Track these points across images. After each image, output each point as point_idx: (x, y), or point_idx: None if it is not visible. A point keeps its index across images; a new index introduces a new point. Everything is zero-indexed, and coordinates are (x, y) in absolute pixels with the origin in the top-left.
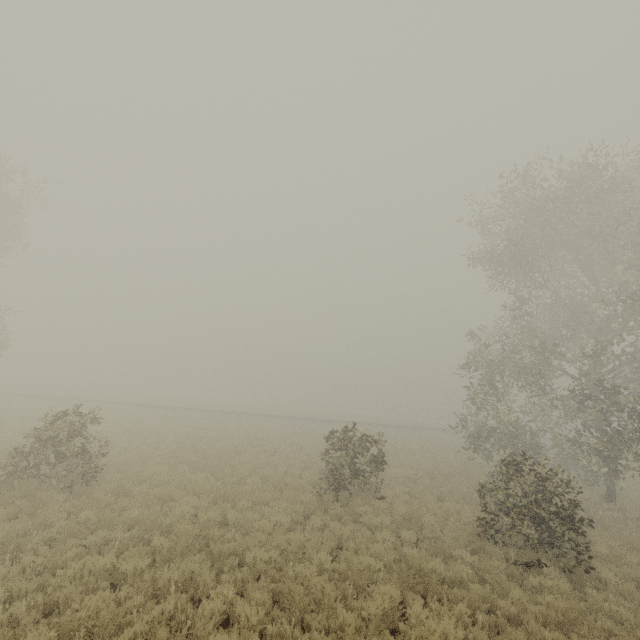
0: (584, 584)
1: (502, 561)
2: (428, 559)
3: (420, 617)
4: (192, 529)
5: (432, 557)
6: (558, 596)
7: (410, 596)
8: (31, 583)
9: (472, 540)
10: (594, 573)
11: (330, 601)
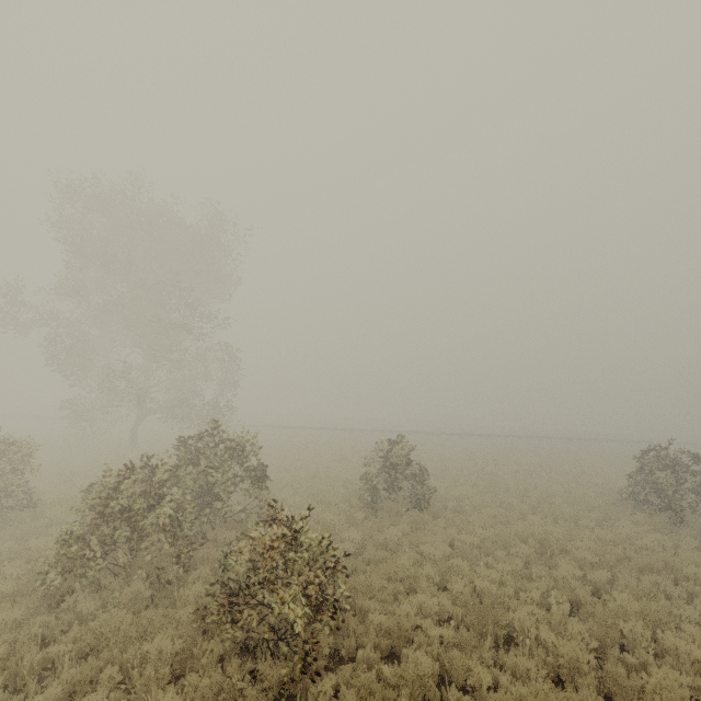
0: None
1: None
2: None
3: None
4: (601, 546)
5: None
6: None
7: None
8: (543, 585)
9: None
10: None
11: None
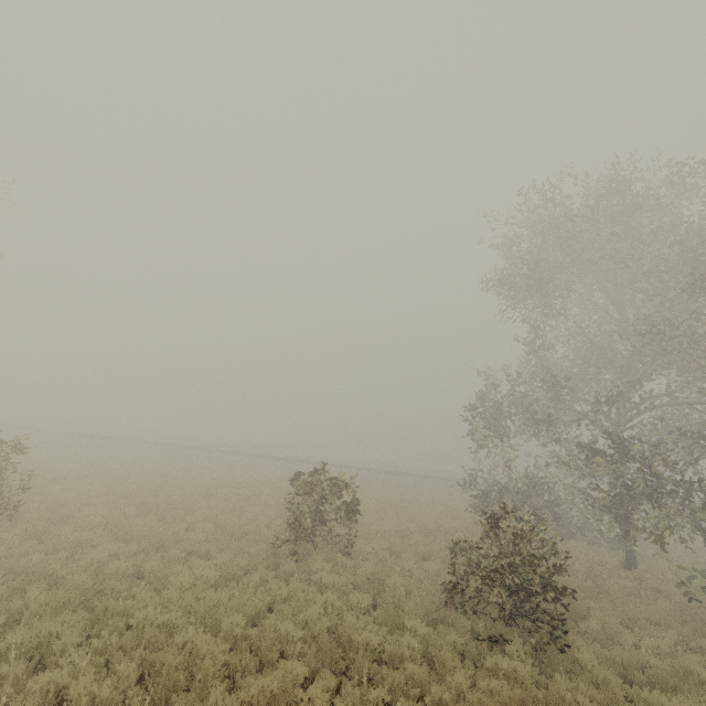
0: (556, 667)
1: (466, 635)
2: (371, 629)
3: (315, 703)
4: (82, 581)
5: (373, 627)
6: (504, 682)
7: (322, 675)
8: None
9: (441, 608)
10: (572, 654)
11: (207, 678)
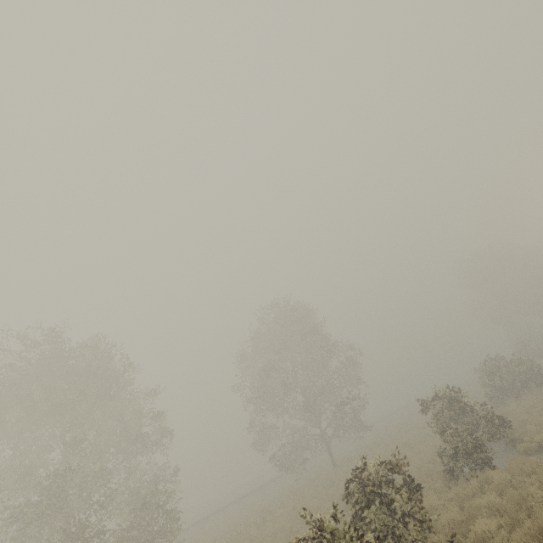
0: None
1: None
2: None
3: None
4: None
5: None
6: None
7: None
8: None
9: None
10: None
11: None
